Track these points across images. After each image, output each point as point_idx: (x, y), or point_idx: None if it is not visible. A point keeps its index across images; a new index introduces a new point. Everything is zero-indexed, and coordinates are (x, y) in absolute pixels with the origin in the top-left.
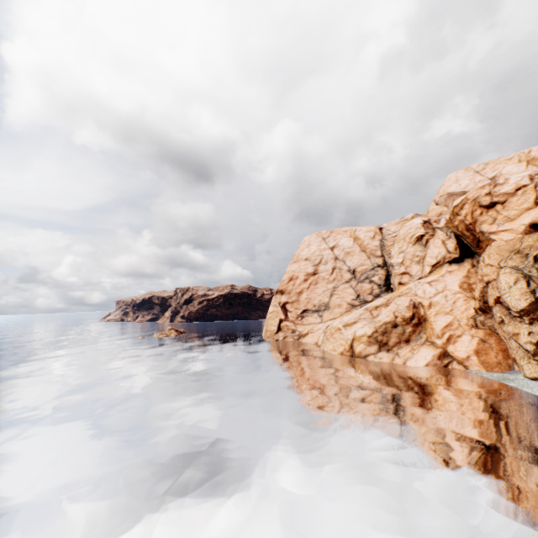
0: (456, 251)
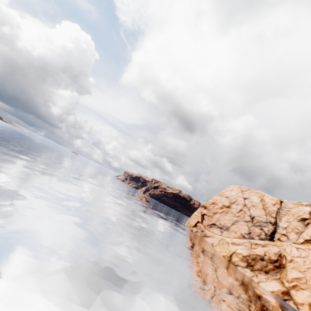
0: None
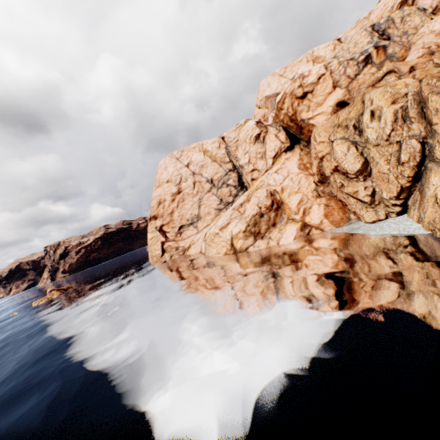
0: (287, 141)
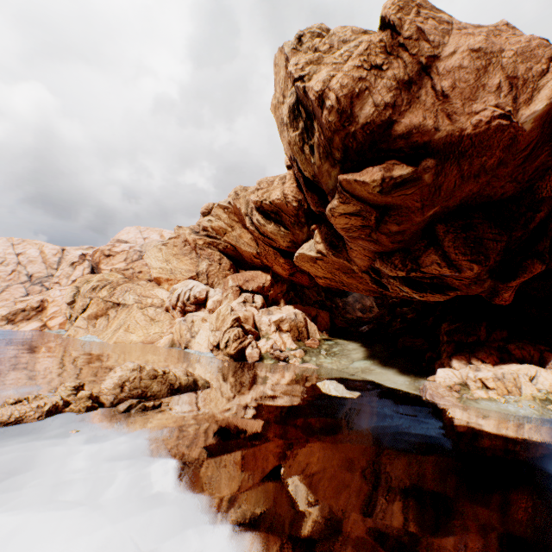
0: None
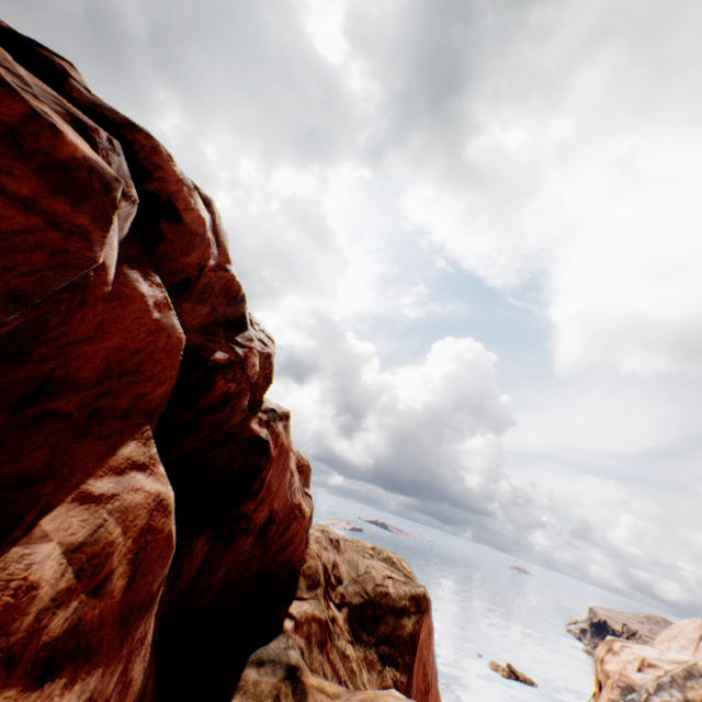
0: None
